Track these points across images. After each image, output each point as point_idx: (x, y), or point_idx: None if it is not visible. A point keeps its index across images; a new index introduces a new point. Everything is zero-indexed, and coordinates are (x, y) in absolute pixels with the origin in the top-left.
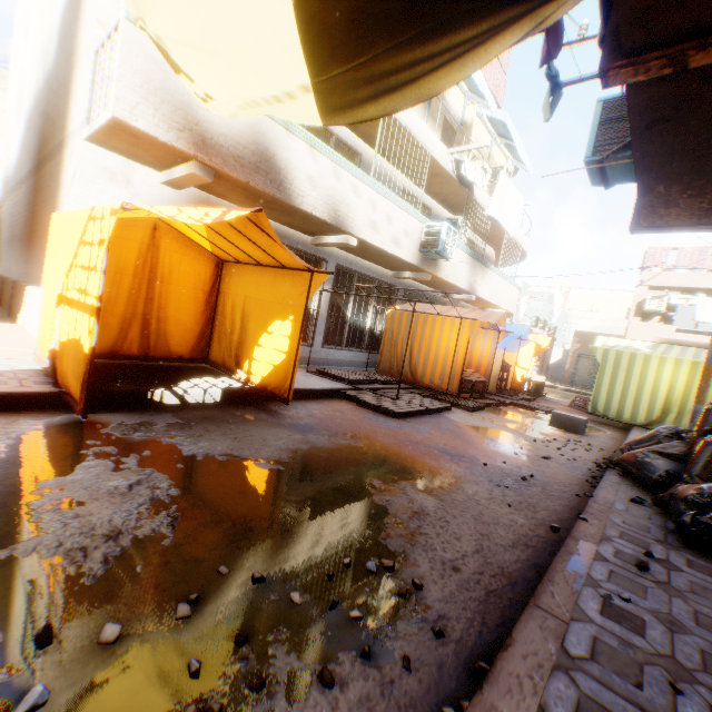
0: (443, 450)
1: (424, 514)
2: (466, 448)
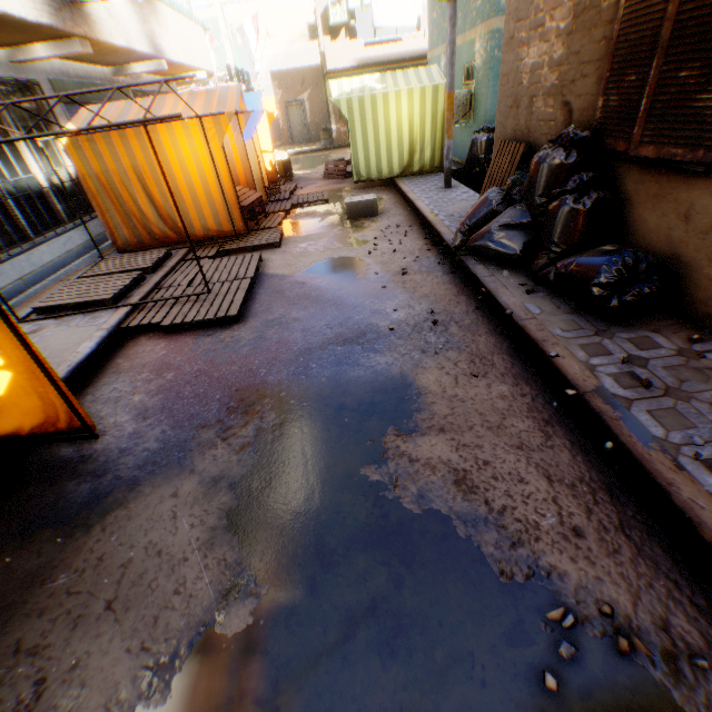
0: (339, 339)
1: (464, 475)
2: (350, 316)
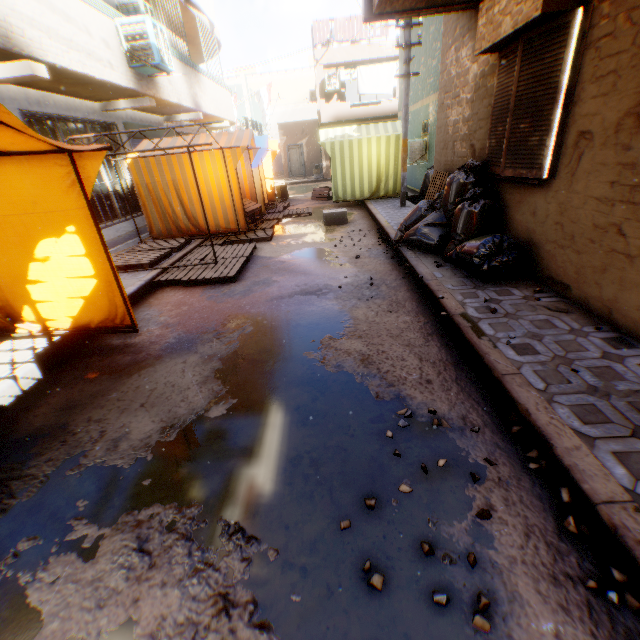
0: (303, 292)
1: (368, 357)
2: (313, 280)
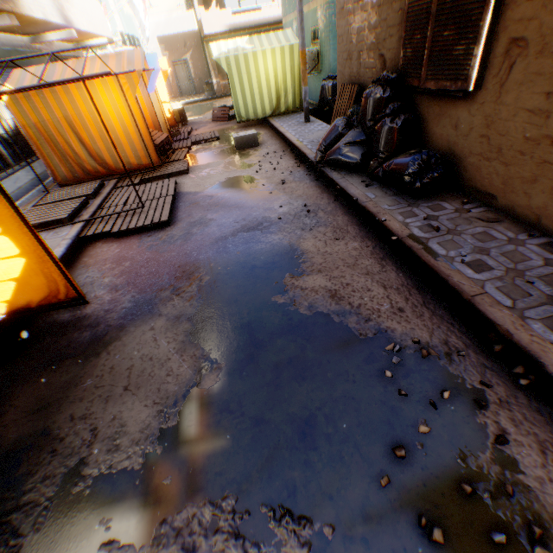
0: (245, 228)
1: (335, 292)
2: (250, 214)
